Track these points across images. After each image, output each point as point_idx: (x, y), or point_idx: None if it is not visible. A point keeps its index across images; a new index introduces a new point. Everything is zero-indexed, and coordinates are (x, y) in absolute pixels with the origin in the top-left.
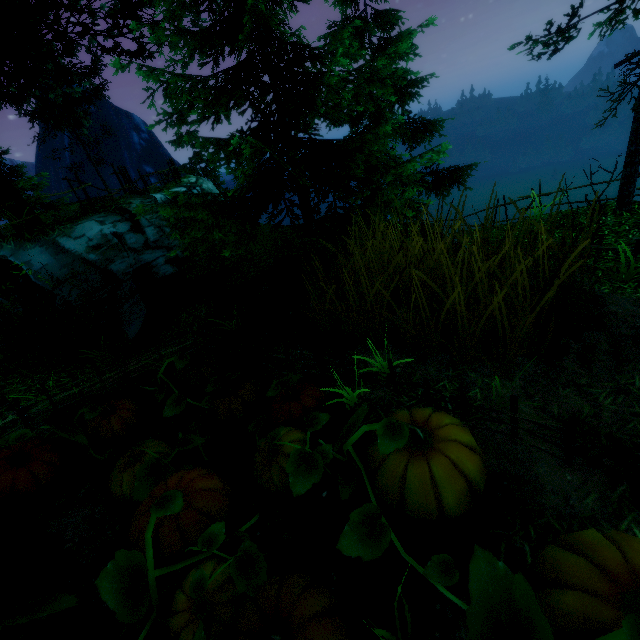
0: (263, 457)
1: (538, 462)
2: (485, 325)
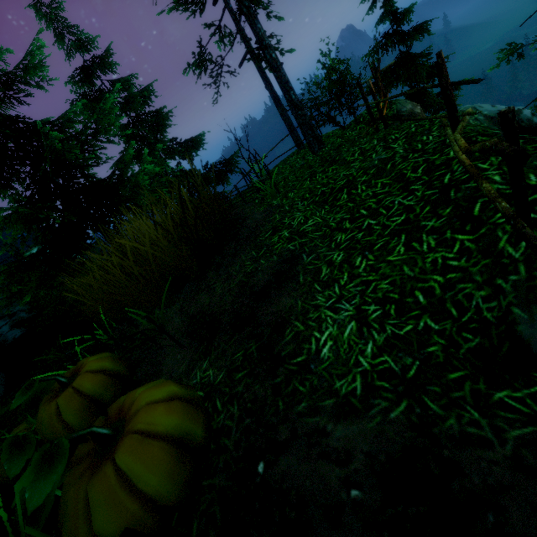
0: (0, 458)
1: (168, 355)
2: (154, 273)
